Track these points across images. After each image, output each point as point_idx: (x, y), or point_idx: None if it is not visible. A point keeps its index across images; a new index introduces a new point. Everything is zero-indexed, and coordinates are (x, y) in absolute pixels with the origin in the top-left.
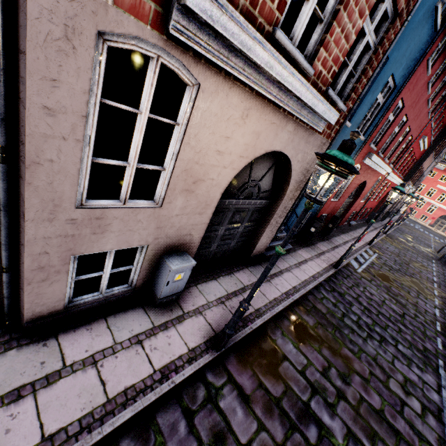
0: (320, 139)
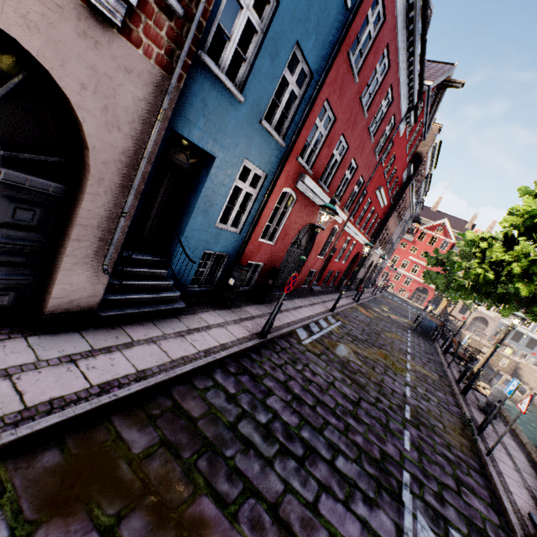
0: (139, 59)
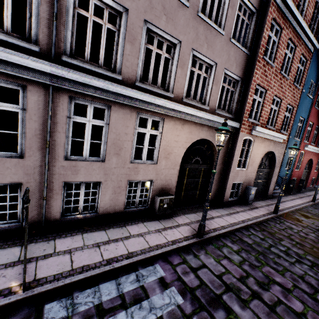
0: (282, 144)
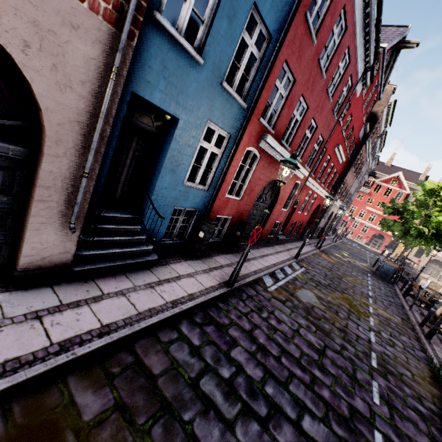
0: (85, 14)
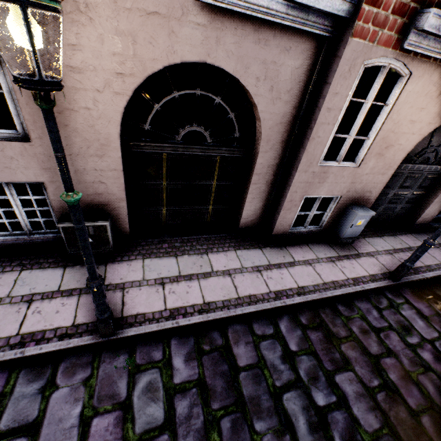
0: None
